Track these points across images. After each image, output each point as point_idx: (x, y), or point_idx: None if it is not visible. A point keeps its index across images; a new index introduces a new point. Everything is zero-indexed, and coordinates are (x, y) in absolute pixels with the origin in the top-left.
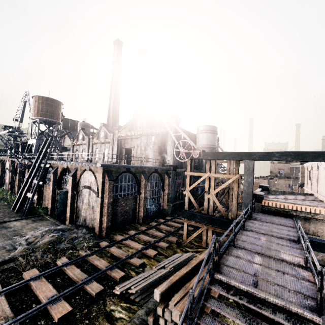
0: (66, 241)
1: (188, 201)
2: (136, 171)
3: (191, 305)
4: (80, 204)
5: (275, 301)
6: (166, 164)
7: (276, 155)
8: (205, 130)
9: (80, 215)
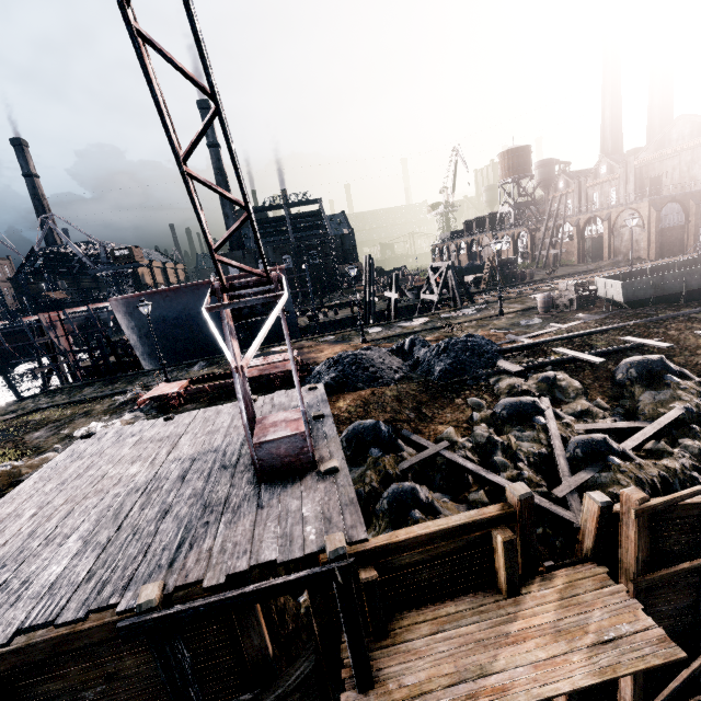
0: (624, 262)
1: None
2: (683, 198)
3: None
4: (618, 244)
5: None
6: None
7: None
8: None
9: (619, 253)
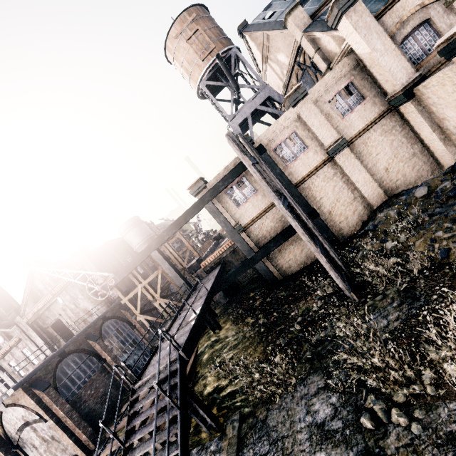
0: None
1: (148, 322)
2: (77, 344)
3: (106, 428)
4: (35, 454)
5: (163, 367)
6: (113, 299)
7: (165, 235)
8: (127, 229)
9: None
